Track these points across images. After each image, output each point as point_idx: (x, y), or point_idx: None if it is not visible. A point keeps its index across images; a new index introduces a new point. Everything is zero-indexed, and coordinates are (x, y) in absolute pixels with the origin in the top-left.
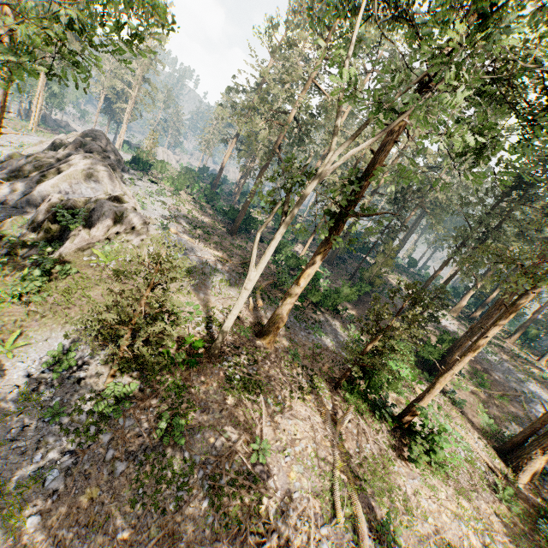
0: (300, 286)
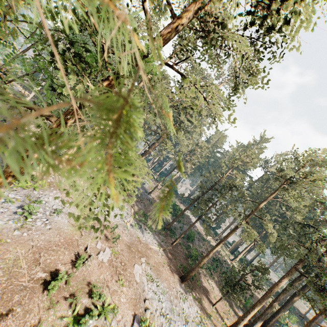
0: None
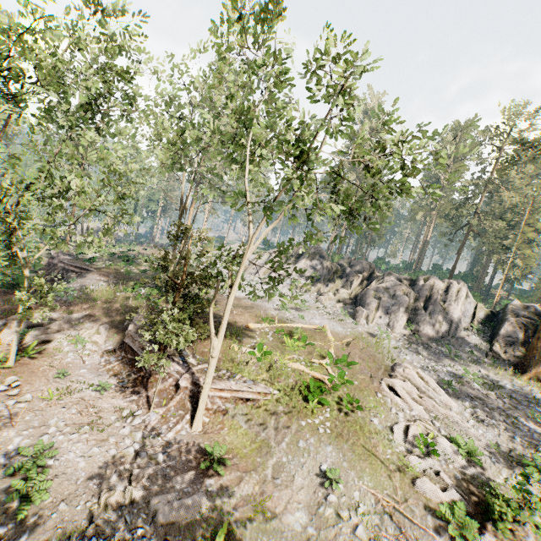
0: None
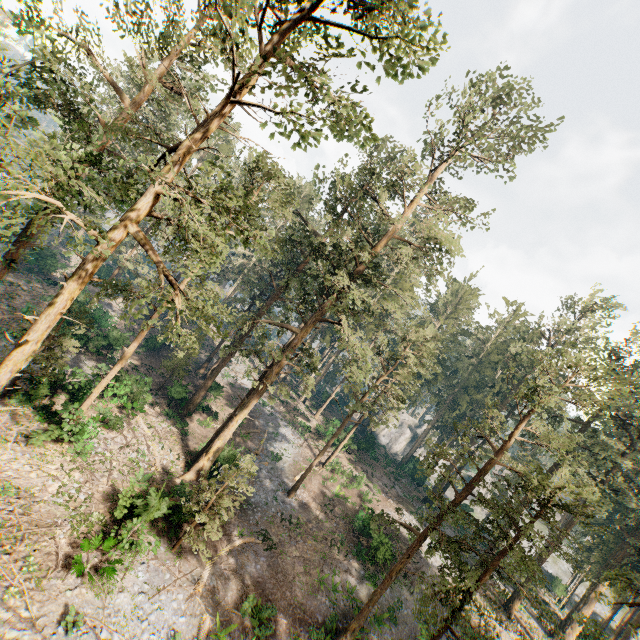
0: None
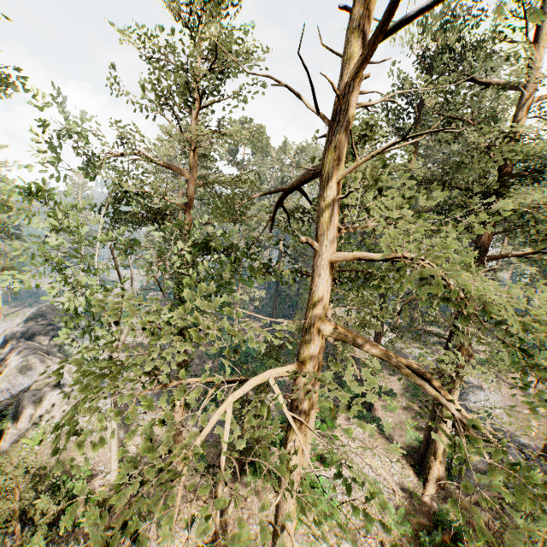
0: (178, 405)
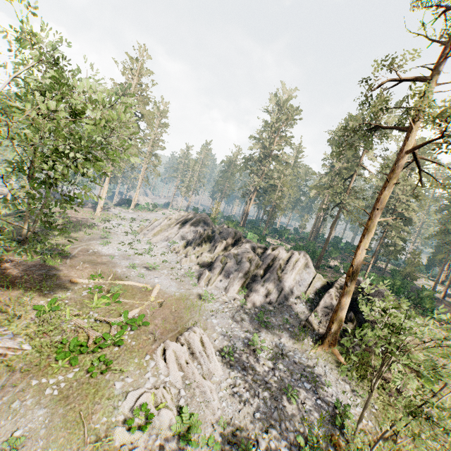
0: None
